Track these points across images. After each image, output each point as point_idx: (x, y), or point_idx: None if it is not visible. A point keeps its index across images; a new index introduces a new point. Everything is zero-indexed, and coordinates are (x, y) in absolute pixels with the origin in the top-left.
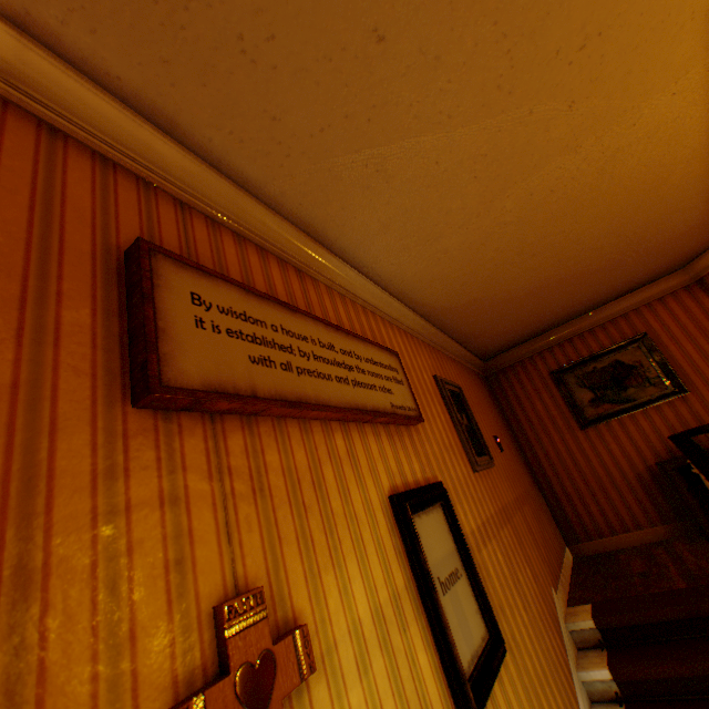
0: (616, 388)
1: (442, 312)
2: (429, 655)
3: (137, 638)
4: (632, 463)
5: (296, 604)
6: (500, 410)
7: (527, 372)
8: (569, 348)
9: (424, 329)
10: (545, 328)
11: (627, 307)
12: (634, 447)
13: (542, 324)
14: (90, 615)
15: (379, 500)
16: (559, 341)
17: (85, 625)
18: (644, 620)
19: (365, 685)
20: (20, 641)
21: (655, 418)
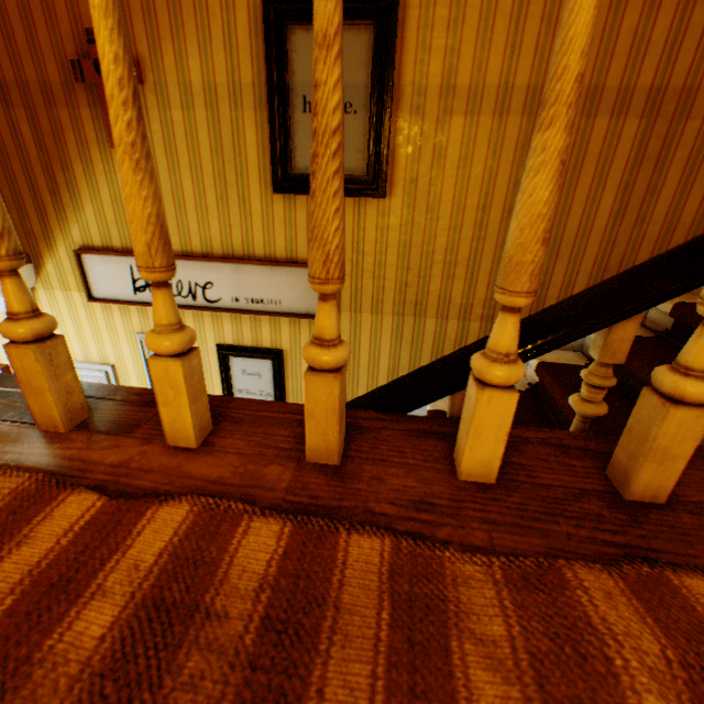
0: None
1: None
2: (260, 139)
3: (62, 32)
4: None
5: (140, 52)
6: None
7: None
8: None
9: None
10: None
11: None
12: None
13: None
14: (44, 15)
15: (248, 1)
16: None
17: (44, 19)
18: None
19: (186, 116)
20: (28, 16)
21: None
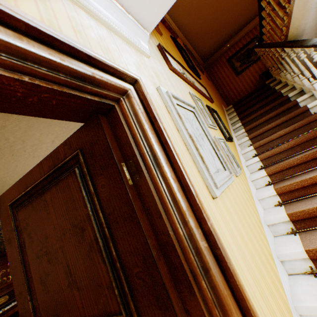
0: (247, 58)
1: (184, 27)
2: (181, 56)
3: None
4: (252, 82)
5: None
6: (210, 80)
7: (219, 63)
8: (233, 49)
9: (179, 33)
10: (224, 43)
11: (251, 27)
12: (253, 77)
13: (222, 39)
14: None
15: (168, 35)
16: (229, 48)
17: None
18: (244, 98)
19: (167, 41)
20: None
21: (259, 65)
